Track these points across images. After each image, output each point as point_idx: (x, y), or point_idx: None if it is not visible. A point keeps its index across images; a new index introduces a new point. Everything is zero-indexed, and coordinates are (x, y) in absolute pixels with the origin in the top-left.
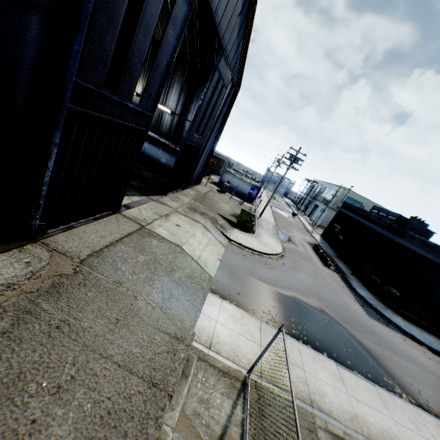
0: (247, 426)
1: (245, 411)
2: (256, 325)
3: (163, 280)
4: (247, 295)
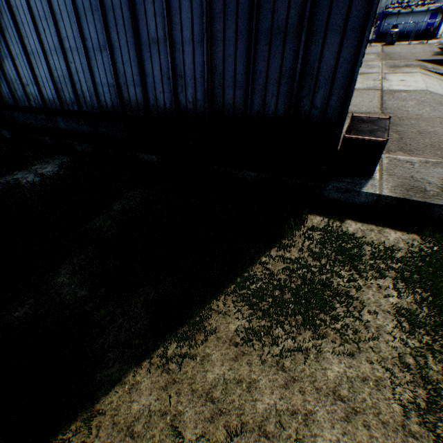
0: None
1: None
2: None
3: (441, 109)
4: None
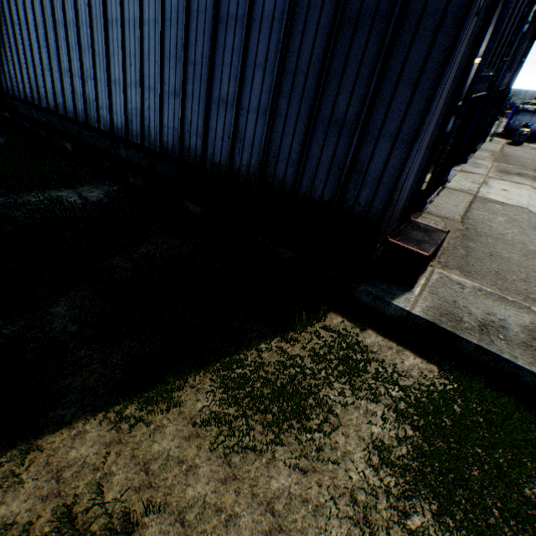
0: None
1: None
2: None
3: (532, 234)
4: None
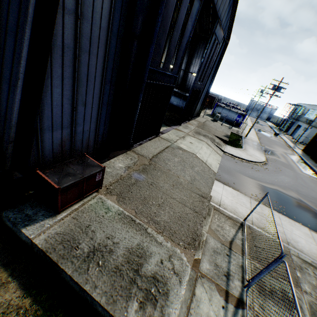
0: (245, 240)
1: (243, 236)
2: (247, 200)
3: (189, 170)
4: (239, 185)
